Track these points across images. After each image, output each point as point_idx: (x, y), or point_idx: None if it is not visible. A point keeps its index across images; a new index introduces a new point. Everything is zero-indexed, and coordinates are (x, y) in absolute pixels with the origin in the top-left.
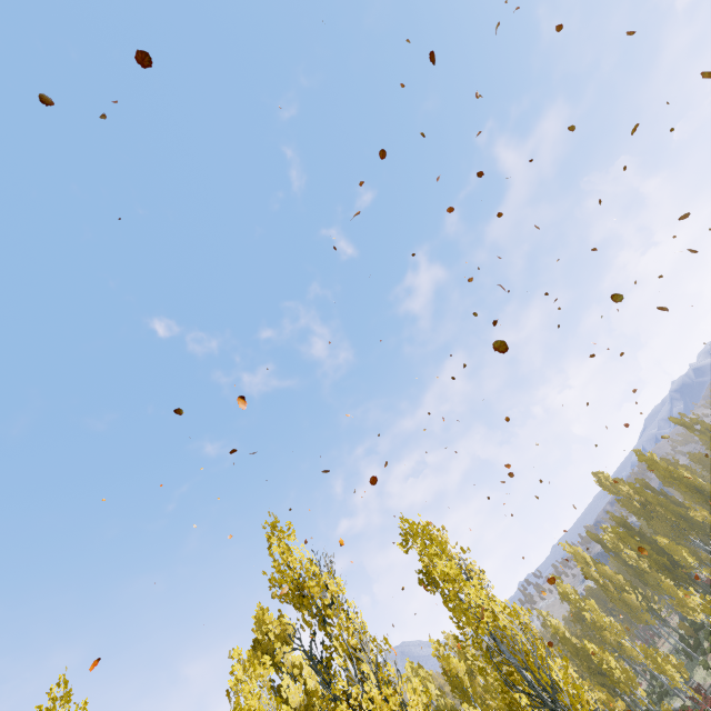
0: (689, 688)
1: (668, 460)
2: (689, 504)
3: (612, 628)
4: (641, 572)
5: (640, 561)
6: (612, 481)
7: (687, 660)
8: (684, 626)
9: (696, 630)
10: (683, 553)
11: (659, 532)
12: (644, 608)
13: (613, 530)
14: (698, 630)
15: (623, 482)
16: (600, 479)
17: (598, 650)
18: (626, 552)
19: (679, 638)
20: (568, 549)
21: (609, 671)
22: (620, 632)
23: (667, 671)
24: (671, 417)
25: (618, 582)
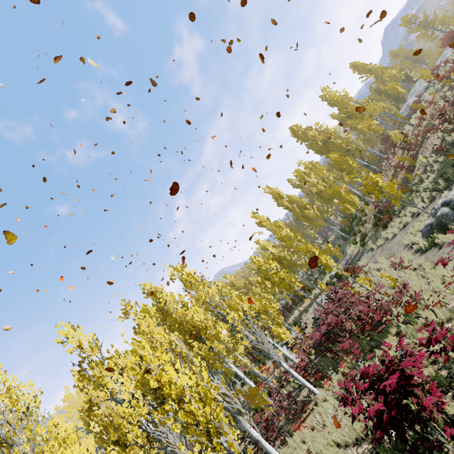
0: (340, 269)
1: (346, 108)
2: (359, 119)
3: (287, 237)
4: (319, 194)
5: (318, 184)
6: (303, 130)
7: (343, 241)
8: (344, 221)
9: (351, 222)
10: (349, 161)
11: (335, 166)
12: (319, 216)
13: (298, 163)
14: (352, 221)
15: (312, 129)
16: (295, 131)
17: (264, 261)
18: (309, 181)
19: (340, 230)
20: (267, 191)
21: (271, 277)
22: (293, 239)
23: (322, 261)
24: (352, 64)
25: (301, 204)
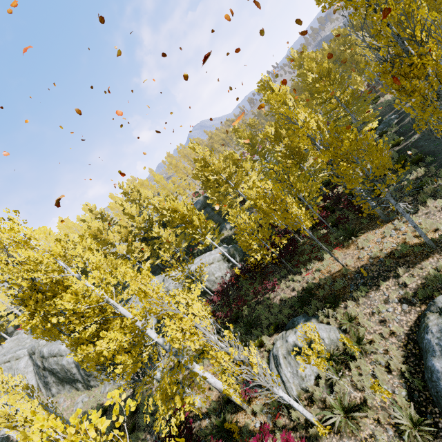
0: None
1: None
2: None
3: None
4: None
5: None
6: None
7: None
8: None
9: None
10: None
11: None
12: None
13: None
14: None
15: None
16: None
17: None
18: None
19: None
20: None
21: None
22: None
23: None
24: None
25: None
